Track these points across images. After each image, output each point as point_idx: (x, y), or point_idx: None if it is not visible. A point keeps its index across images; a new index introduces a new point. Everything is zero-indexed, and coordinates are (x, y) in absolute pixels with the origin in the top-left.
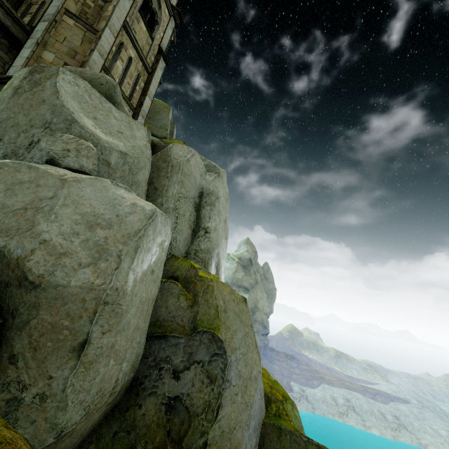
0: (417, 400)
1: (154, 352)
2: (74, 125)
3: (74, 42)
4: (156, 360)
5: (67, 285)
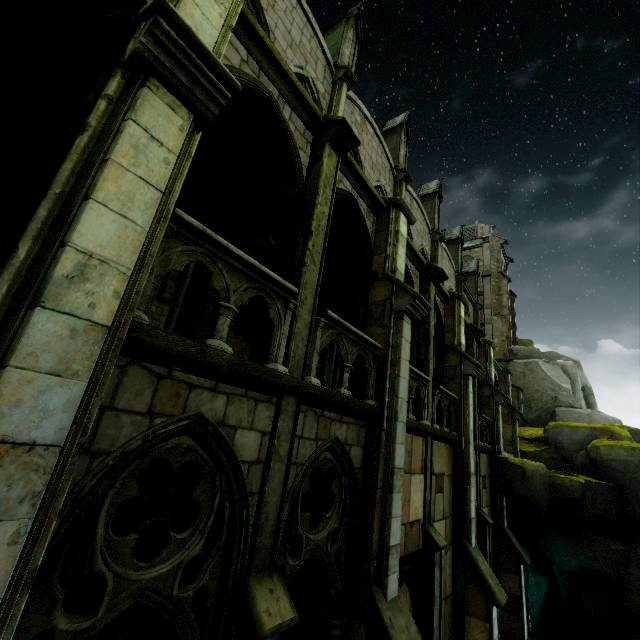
0: None
1: None
2: (560, 387)
3: (500, 327)
4: None
5: None
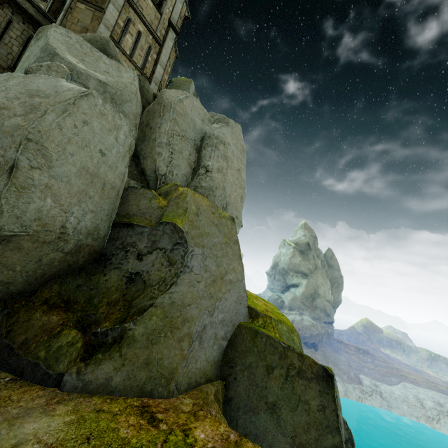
0: None
1: (122, 238)
2: (56, 57)
3: (86, 22)
4: (124, 244)
5: (2, 126)
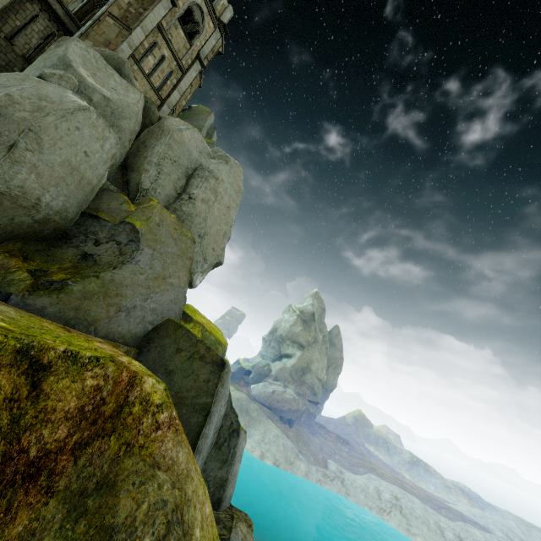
0: (504, 534)
1: (87, 226)
2: (70, 69)
3: (111, 36)
4: (87, 231)
5: (13, 115)
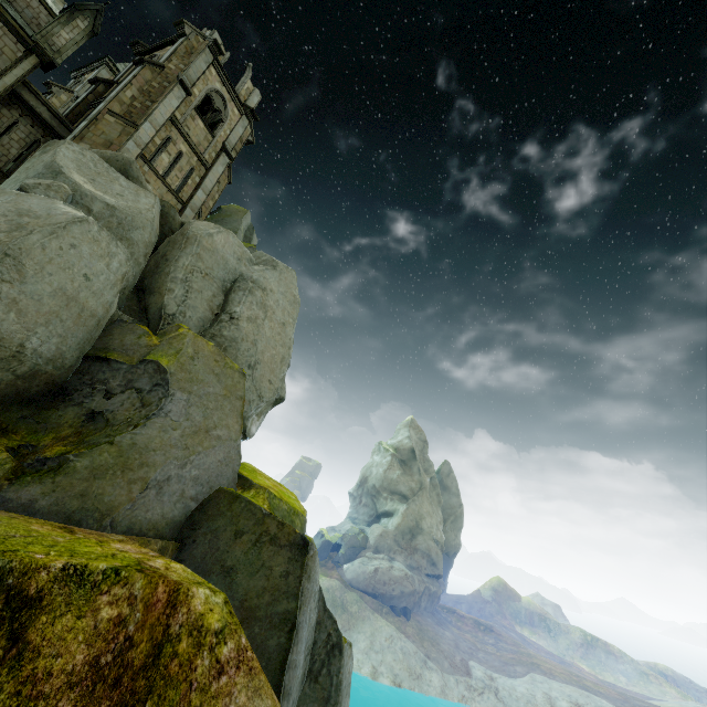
0: None
1: (93, 373)
2: (60, 176)
3: (112, 135)
4: (94, 380)
5: None
